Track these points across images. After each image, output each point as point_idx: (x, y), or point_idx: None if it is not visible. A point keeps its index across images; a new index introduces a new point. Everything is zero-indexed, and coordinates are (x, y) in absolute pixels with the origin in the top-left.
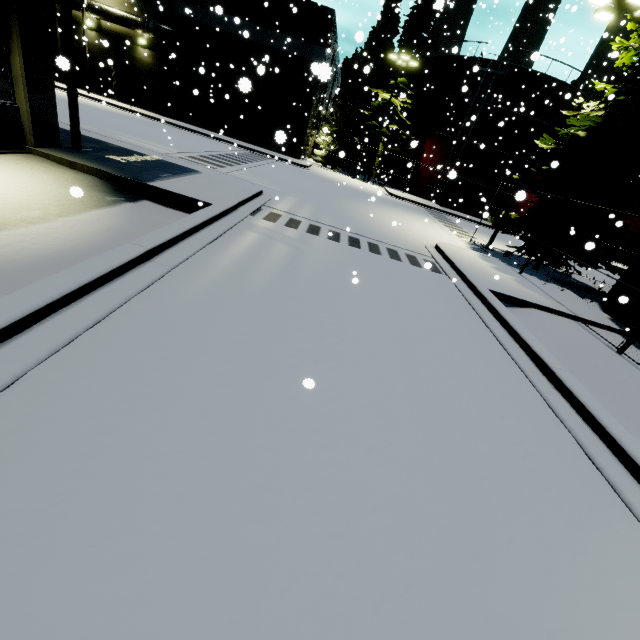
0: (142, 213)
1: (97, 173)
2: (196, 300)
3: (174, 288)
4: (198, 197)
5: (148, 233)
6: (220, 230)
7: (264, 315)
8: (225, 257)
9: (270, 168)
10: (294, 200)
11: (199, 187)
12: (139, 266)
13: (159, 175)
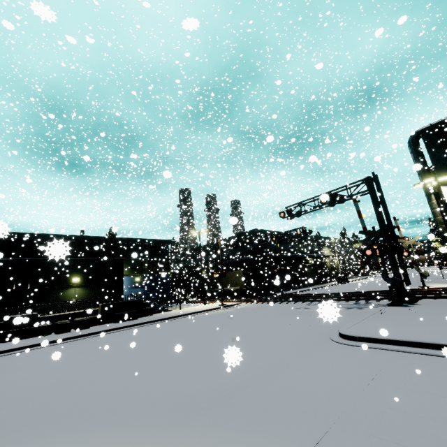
0: None
1: None
2: None
3: None
4: None
5: None
6: None
7: None
8: None
9: None
10: None
11: None
12: None
13: None
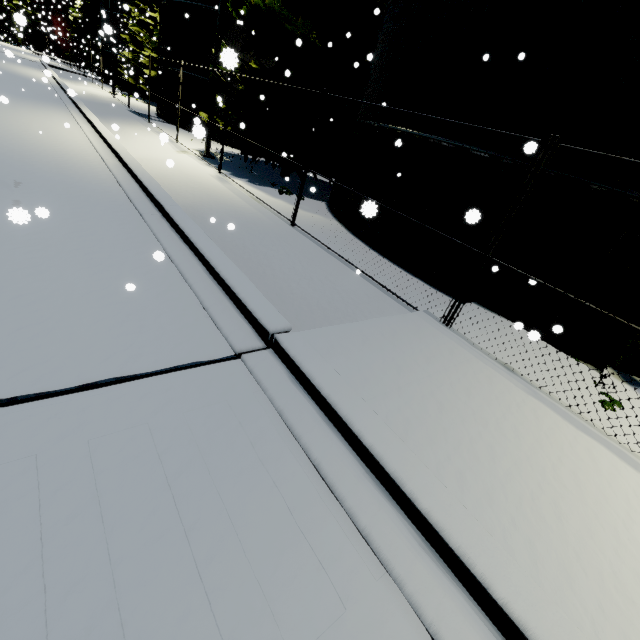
0: None
1: None
2: None
3: None
4: None
5: None
6: None
7: None
8: None
9: None
10: None
11: None
12: None
13: None
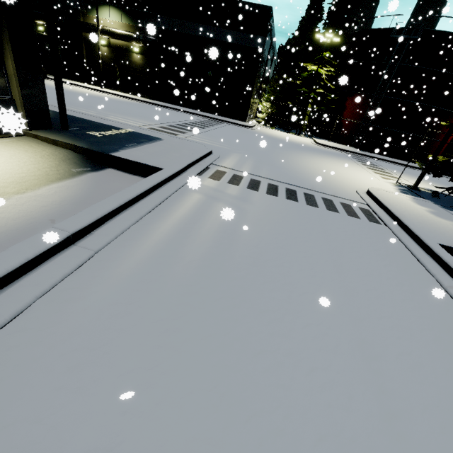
0: (101, 181)
1: (72, 148)
2: (107, 301)
3: (87, 283)
4: (151, 163)
5: (81, 211)
6: (164, 195)
7: (186, 318)
8: (161, 228)
9: (222, 130)
10: (238, 156)
11: (156, 153)
12: (57, 255)
13: (125, 145)
